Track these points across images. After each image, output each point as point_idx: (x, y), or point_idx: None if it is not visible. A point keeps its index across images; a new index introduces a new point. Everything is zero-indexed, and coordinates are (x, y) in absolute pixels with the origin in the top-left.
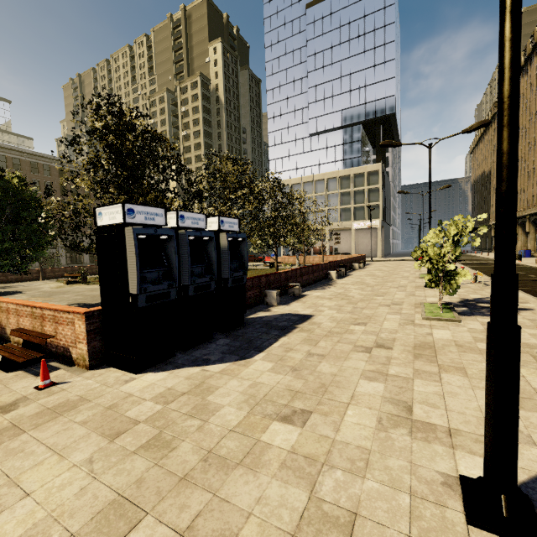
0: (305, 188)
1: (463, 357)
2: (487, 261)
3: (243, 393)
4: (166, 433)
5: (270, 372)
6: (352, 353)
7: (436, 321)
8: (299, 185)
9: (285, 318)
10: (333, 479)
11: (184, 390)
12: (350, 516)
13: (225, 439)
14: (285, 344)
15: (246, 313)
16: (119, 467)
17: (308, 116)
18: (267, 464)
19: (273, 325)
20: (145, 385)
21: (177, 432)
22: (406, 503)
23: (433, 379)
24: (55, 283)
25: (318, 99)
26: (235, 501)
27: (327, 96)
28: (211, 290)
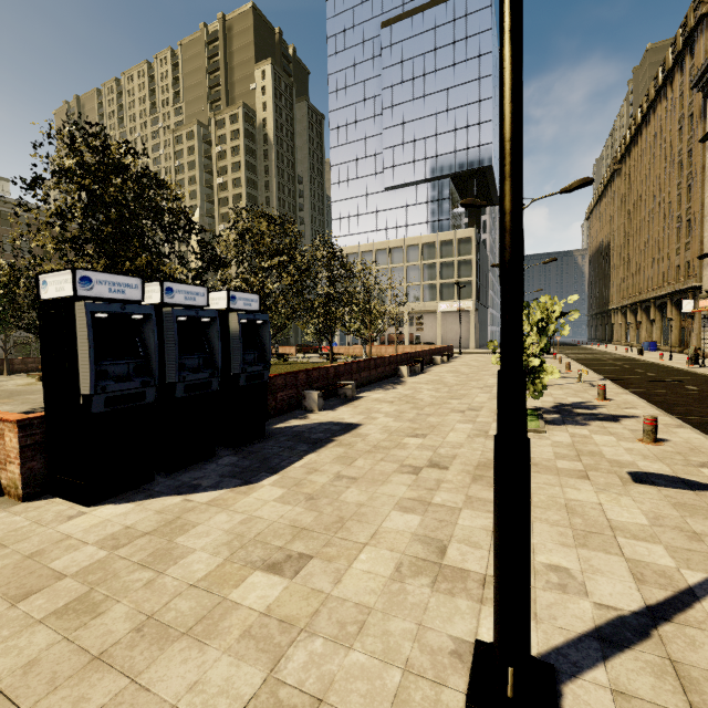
0: (378, 257)
1: (534, 480)
2: (602, 355)
3: (229, 532)
4: (98, 591)
5: (276, 503)
6: (395, 475)
7: None
8: (371, 254)
9: (323, 428)
10: (307, 652)
11: (147, 529)
12: (312, 704)
13: (178, 598)
14: (311, 463)
15: (273, 421)
16: (9, 644)
17: (383, 164)
18: (224, 633)
19: (303, 438)
20: (95, 522)
21: (114, 590)
22: (394, 682)
23: (486, 509)
24: (25, 378)
25: (396, 143)
26: (159, 689)
27: (407, 141)
28: (212, 390)
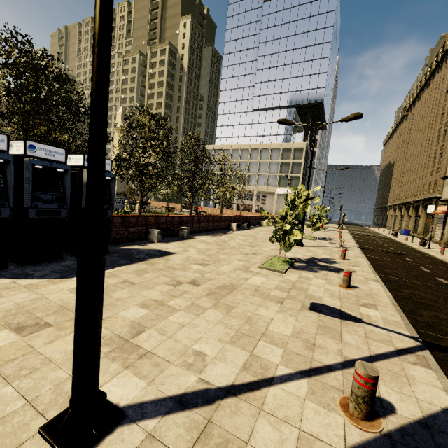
0: (243, 154)
1: (246, 299)
2: (372, 234)
3: (16, 304)
4: None
5: (67, 291)
6: (161, 285)
7: (266, 270)
8: (238, 151)
9: (149, 252)
10: None
11: None
12: None
13: None
14: (116, 271)
15: (122, 244)
16: None
17: (253, 93)
18: None
19: (129, 256)
20: None
21: None
22: (13, 409)
23: (195, 313)
24: None
25: (263, 80)
26: None
27: (271, 80)
28: (61, 217)
